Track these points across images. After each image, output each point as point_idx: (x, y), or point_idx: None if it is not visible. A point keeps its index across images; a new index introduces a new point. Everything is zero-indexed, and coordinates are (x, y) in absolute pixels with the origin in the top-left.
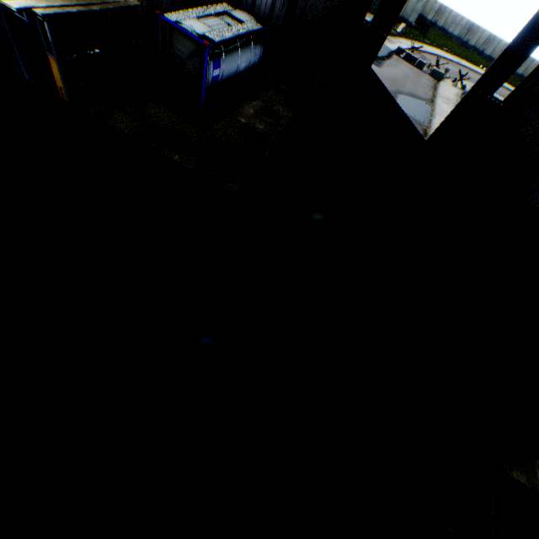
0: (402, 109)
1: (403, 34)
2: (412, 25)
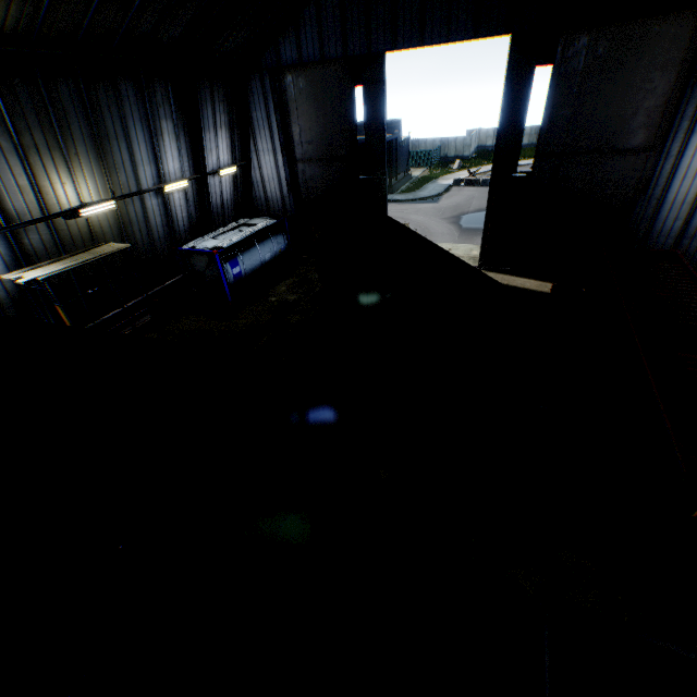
0: (469, 225)
1: (462, 167)
2: (471, 157)
